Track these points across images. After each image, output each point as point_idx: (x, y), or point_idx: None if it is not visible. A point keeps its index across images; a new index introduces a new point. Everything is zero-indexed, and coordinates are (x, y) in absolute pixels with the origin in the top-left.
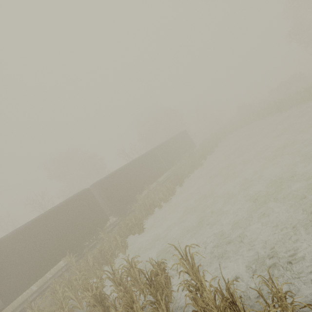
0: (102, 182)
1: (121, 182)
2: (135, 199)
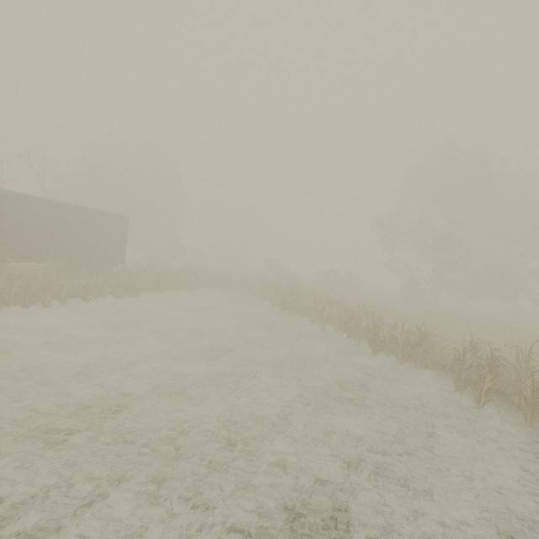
0: None
1: None
2: None
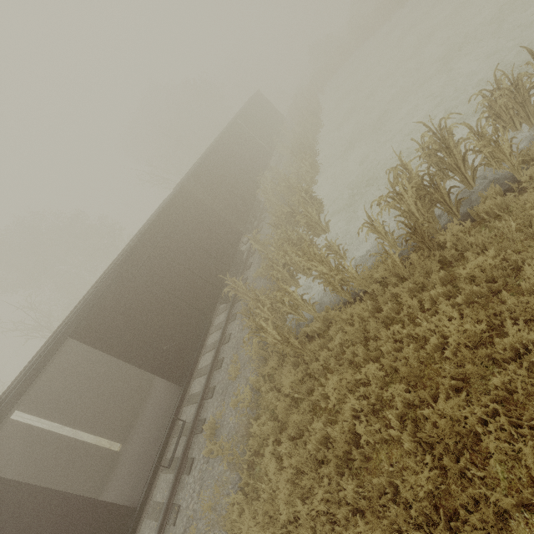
0: (195, 174)
1: (223, 173)
2: (254, 202)
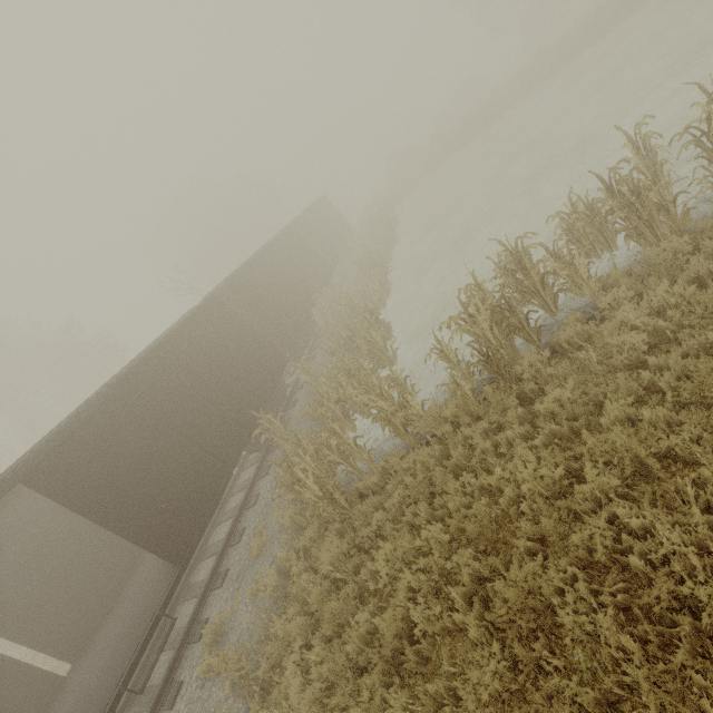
0: (233, 282)
1: (269, 284)
2: (307, 323)
